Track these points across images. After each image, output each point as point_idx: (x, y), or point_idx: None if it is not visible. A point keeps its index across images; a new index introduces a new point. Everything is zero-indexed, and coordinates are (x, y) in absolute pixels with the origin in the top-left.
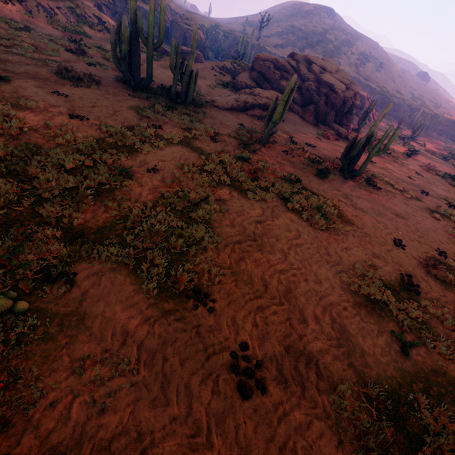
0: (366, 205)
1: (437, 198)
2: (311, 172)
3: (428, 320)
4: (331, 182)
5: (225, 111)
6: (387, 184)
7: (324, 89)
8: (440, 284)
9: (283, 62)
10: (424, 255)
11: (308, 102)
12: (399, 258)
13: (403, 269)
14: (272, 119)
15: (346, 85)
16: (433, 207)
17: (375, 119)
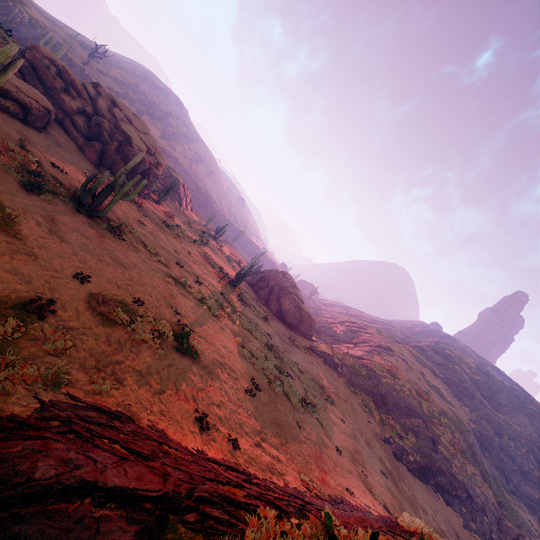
0: (78, 239)
1: (190, 273)
2: (17, 179)
3: (20, 341)
4: (45, 202)
5: None
6: (141, 243)
7: (120, 137)
8: (99, 320)
9: (75, 77)
10: (111, 296)
11: (96, 138)
12: (63, 287)
13: (52, 295)
14: None
15: (150, 150)
16: (176, 276)
17: (188, 208)
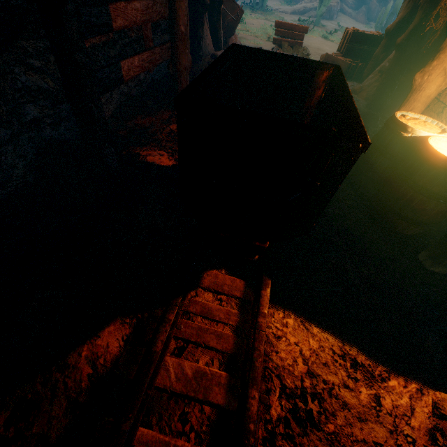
0: None
1: None
2: None
3: None
4: None
5: (288, 14)
6: None
7: None
8: None
9: None
10: None
11: (361, 4)
12: None
13: None
14: (322, 2)
15: None
16: None
17: None
